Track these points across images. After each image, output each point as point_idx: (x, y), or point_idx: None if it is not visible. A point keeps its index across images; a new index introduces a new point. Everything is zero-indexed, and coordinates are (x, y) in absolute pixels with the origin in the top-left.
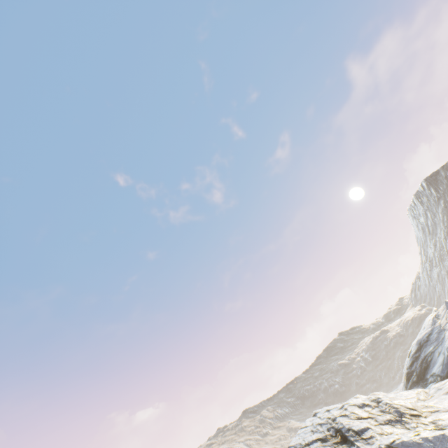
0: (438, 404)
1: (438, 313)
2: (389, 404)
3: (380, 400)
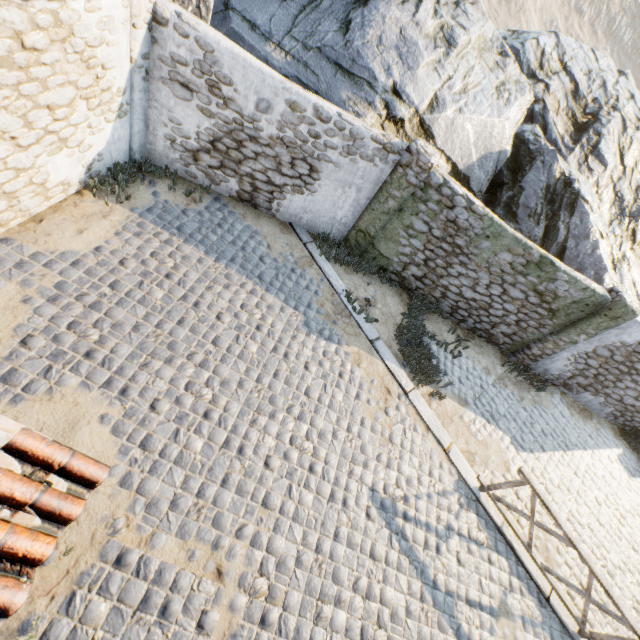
0: None
1: None
2: None
3: None
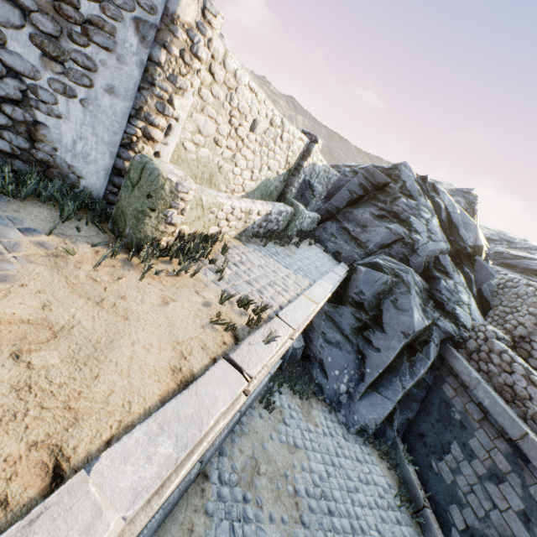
0: None
1: (443, 185)
2: None
3: None
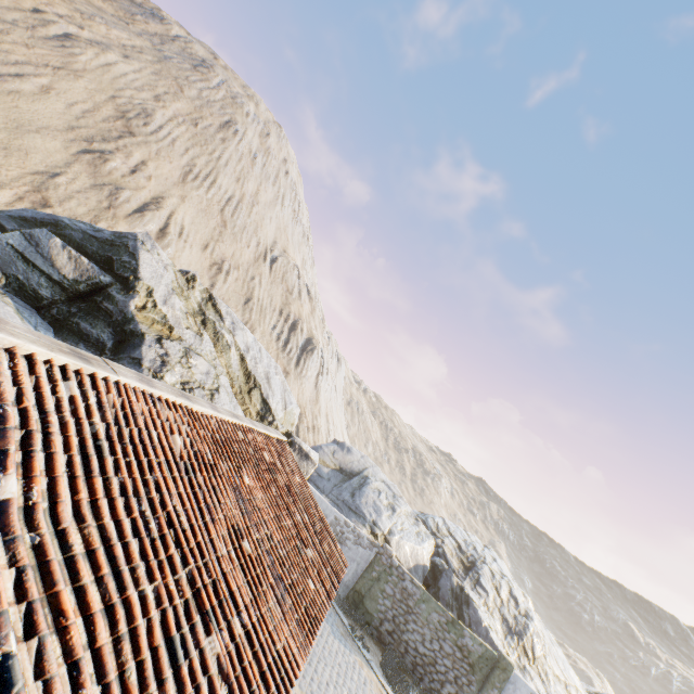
0: (558, 693)
1: None
2: (526, 626)
3: (528, 619)
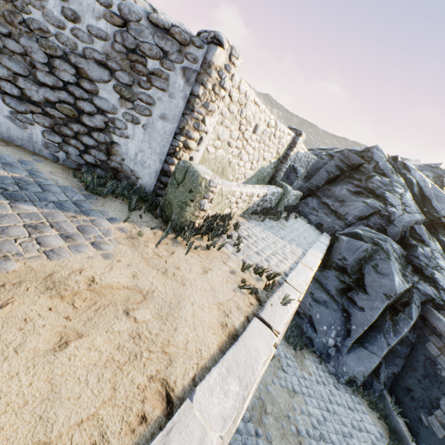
0: None
1: (411, 161)
2: None
3: None
